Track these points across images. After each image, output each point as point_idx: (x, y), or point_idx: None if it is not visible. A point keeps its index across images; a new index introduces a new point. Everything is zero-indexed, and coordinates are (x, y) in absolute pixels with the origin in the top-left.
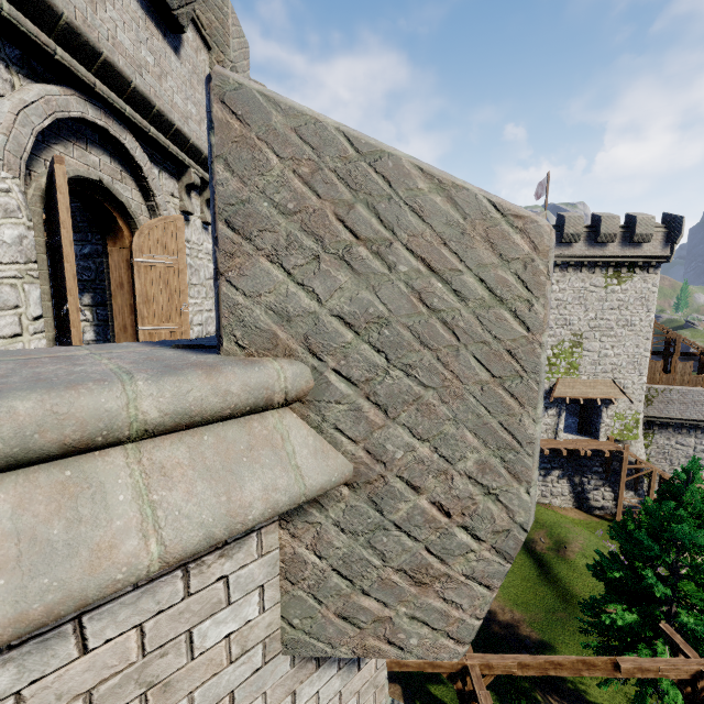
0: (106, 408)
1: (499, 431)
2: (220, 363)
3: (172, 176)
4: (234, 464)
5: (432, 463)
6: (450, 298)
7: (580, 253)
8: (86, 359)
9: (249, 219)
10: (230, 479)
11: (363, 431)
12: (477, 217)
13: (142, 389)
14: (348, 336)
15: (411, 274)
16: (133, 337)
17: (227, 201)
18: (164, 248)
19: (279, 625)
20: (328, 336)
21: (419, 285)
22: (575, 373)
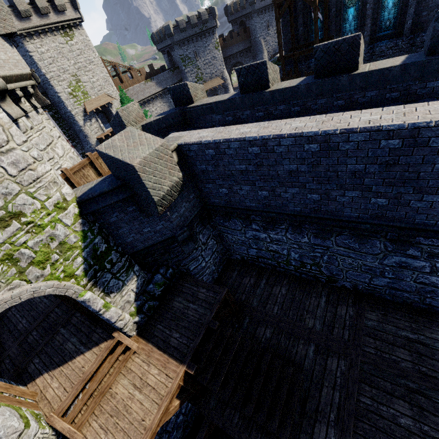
0: None
1: None
2: None
3: None
4: None
5: None
6: None
7: (39, 23)
8: None
9: None
10: None
11: None
12: None
13: None
14: None
15: None
16: None
17: None
18: None
19: None
20: None
21: None
22: (89, 96)
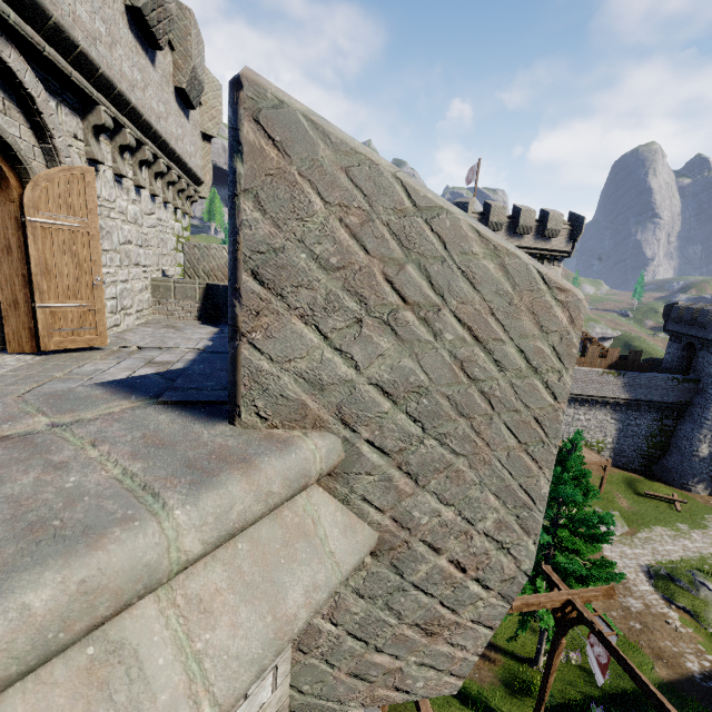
0: (143, 563)
1: (518, 492)
2: (251, 451)
3: (74, 112)
4: (273, 571)
5: (455, 525)
6: (490, 368)
7: None
8: (58, 445)
9: (281, 271)
10: (272, 591)
11: (391, 501)
12: (526, 287)
13: (182, 522)
14: (385, 405)
15: (456, 342)
16: (28, 315)
17: (255, 248)
18: (68, 206)
19: (288, 694)
20: (364, 405)
21: (463, 354)
22: None
